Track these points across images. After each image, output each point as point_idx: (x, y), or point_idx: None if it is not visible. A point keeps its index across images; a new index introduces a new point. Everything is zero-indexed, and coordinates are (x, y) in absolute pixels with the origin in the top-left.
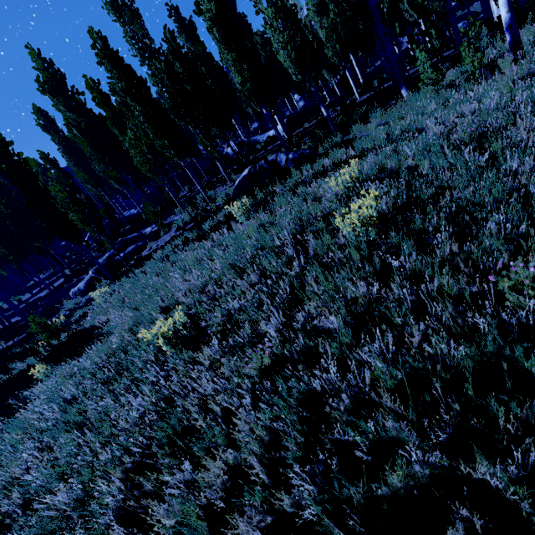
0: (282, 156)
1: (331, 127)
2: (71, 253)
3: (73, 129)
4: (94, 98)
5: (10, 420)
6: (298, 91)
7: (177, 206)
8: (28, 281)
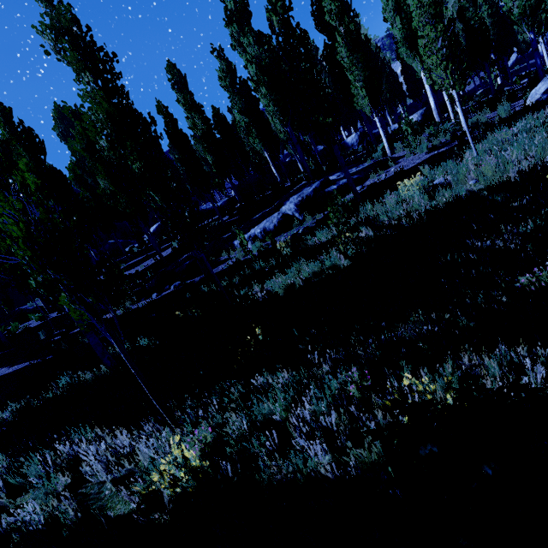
0: None
1: None
2: (134, 246)
3: (250, 66)
4: (331, 10)
5: None
6: (411, 96)
7: (373, 152)
8: None
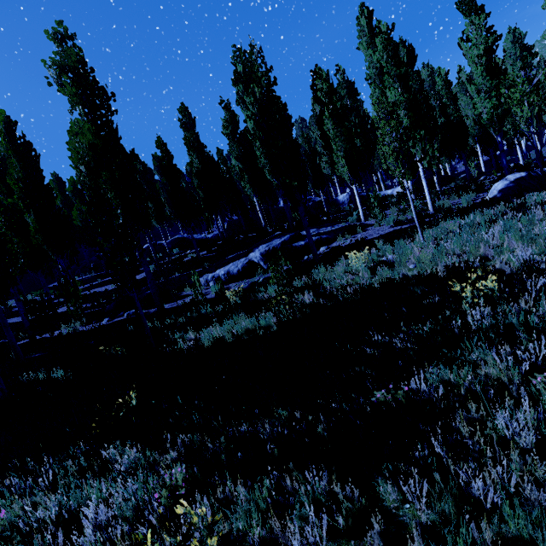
0: None
1: None
2: None
3: (249, 121)
4: (323, 88)
5: None
6: None
7: (349, 215)
8: (50, 281)
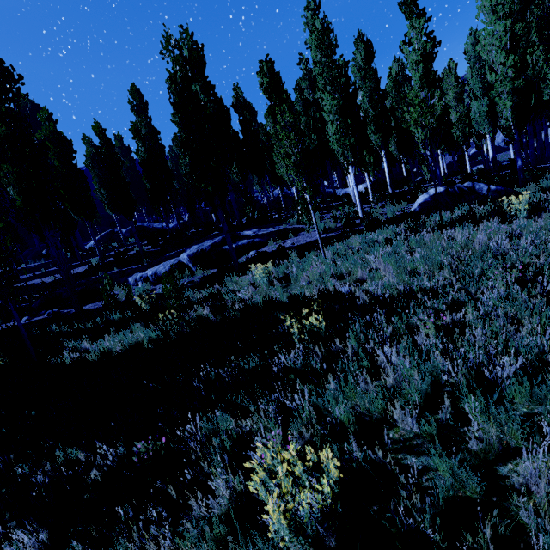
0: (482, 185)
1: (521, 176)
2: None
3: None
4: (263, 83)
5: (342, 382)
6: None
7: (291, 217)
8: None
